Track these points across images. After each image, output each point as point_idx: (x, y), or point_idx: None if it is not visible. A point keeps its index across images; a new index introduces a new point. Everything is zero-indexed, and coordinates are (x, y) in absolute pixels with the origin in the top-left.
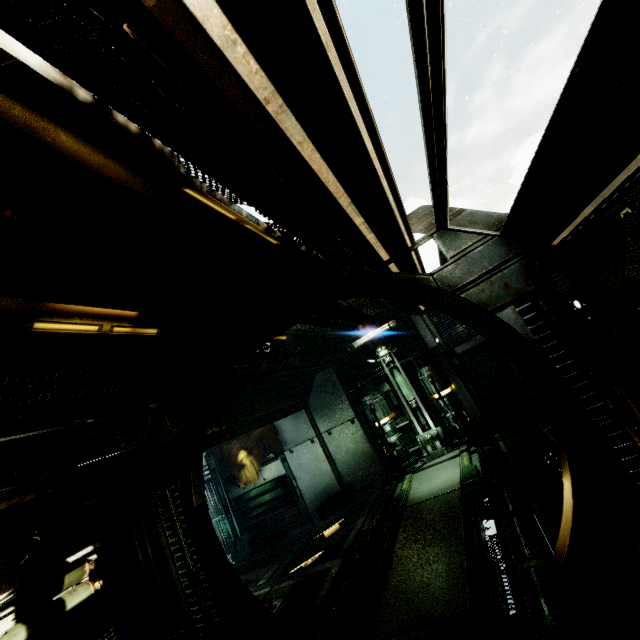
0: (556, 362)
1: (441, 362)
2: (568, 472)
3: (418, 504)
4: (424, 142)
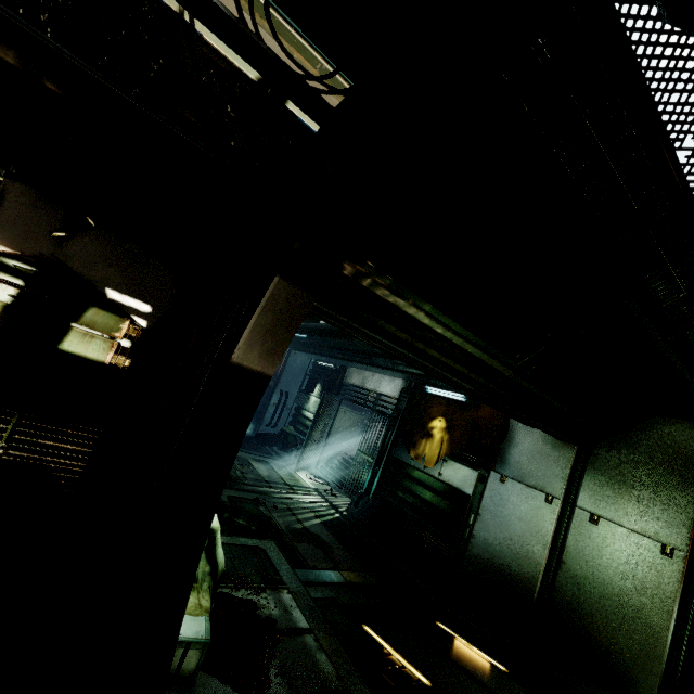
0: None
1: None
2: None
3: None
4: None
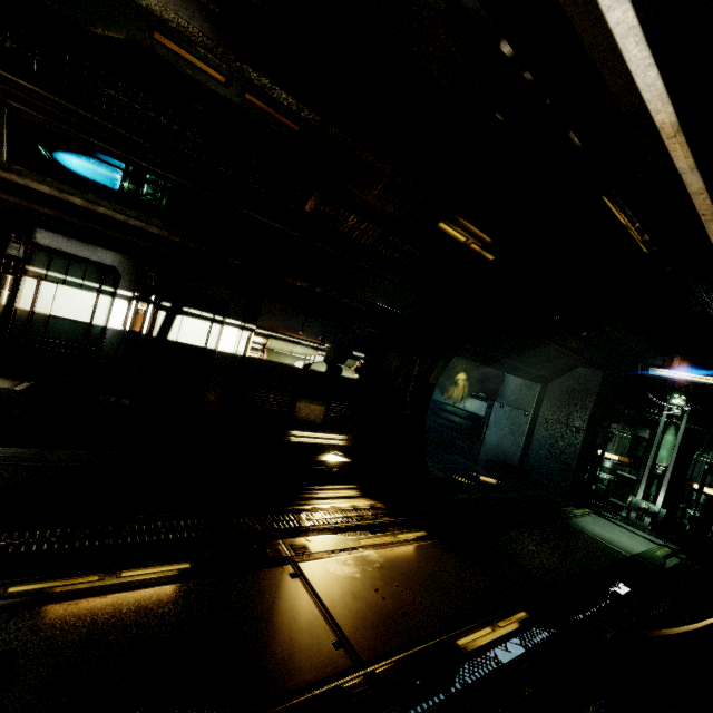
0: None
1: None
2: None
3: (576, 529)
4: None
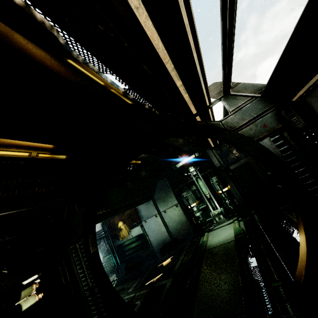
0: (295, 169)
1: (222, 174)
2: (303, 233)
3: (212, 248)
4: (221, 23)
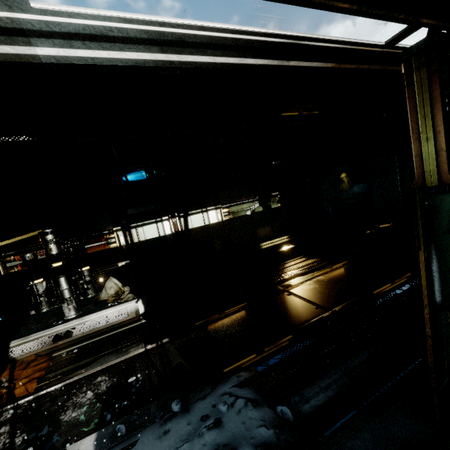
0: None
1: None
2: None
3: None
4: None
